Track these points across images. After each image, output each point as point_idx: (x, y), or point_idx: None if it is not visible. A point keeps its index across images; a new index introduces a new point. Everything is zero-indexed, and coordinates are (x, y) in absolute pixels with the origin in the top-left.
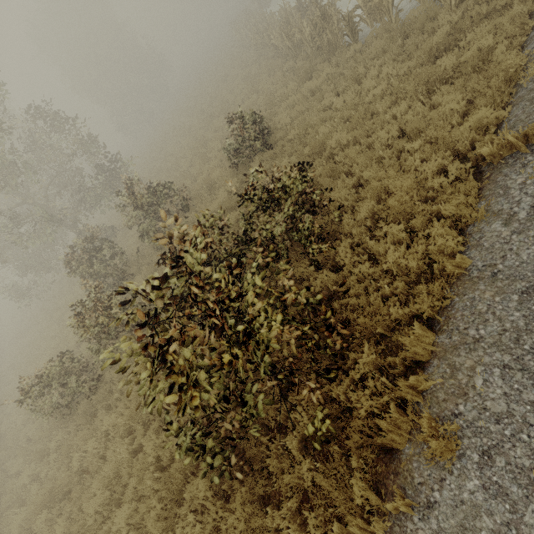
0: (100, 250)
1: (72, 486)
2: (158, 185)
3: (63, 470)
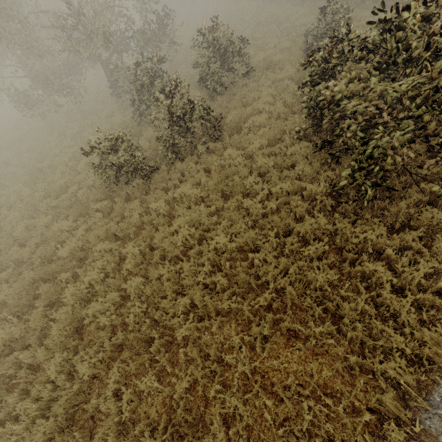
0: (165, 74)
1: (130, 232)
2: (239, 39)
3: (115, 223)
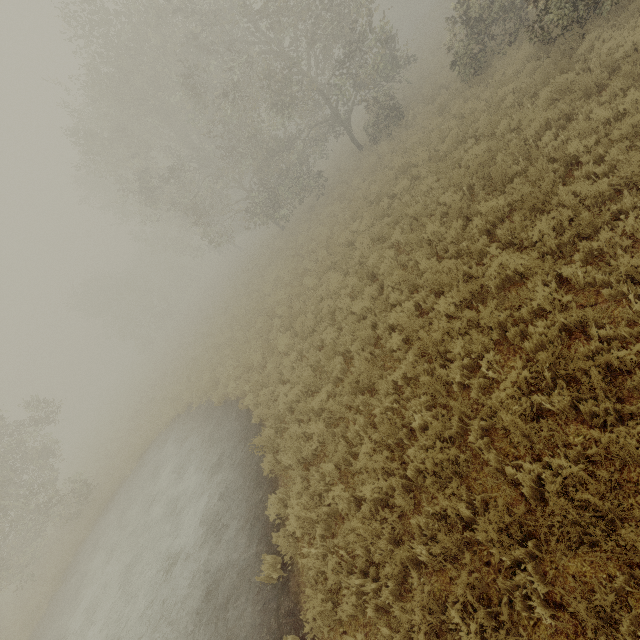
0: None
1: None
2: None
3: None
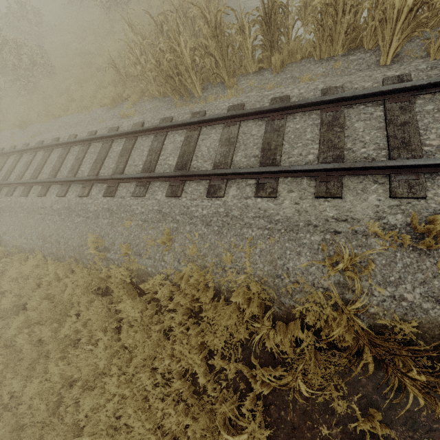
0: None
1: None
2: None
3: None
